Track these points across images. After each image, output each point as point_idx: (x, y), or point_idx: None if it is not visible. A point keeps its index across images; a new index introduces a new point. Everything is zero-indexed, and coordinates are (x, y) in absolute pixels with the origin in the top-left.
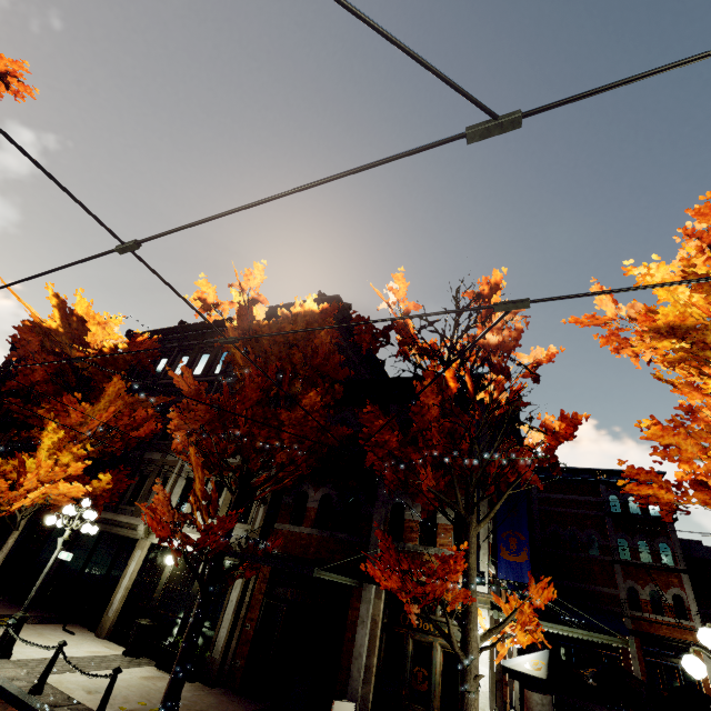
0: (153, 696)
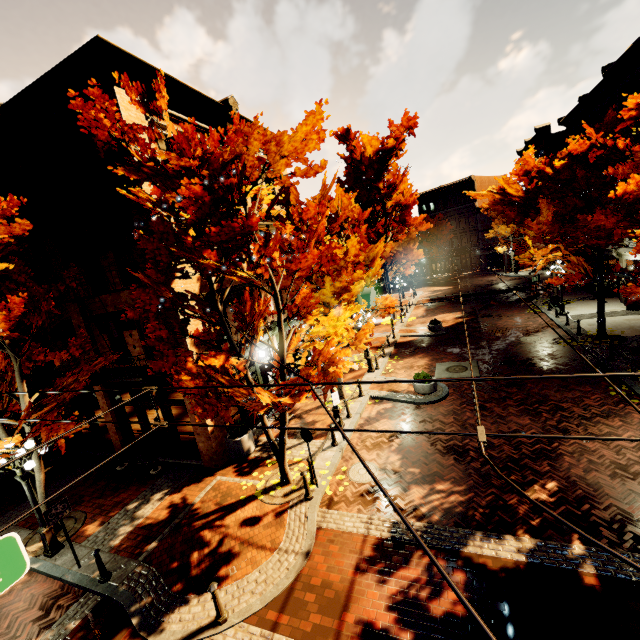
0: (621, 326)
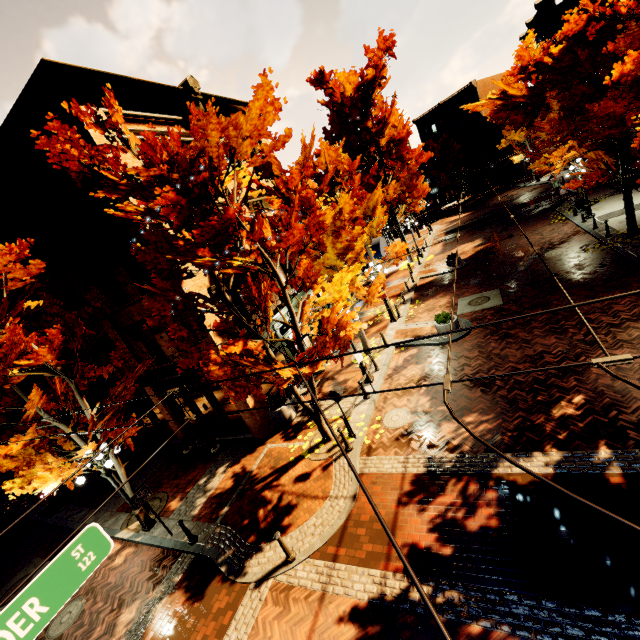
0: None
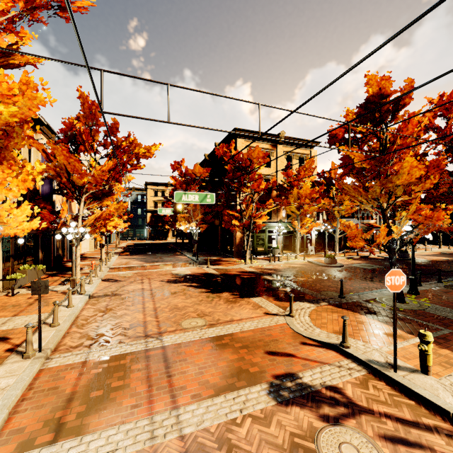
0: None
